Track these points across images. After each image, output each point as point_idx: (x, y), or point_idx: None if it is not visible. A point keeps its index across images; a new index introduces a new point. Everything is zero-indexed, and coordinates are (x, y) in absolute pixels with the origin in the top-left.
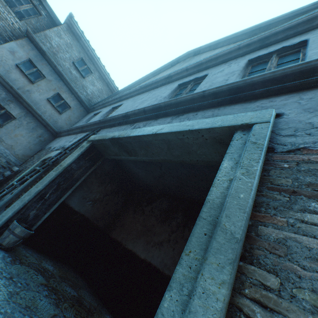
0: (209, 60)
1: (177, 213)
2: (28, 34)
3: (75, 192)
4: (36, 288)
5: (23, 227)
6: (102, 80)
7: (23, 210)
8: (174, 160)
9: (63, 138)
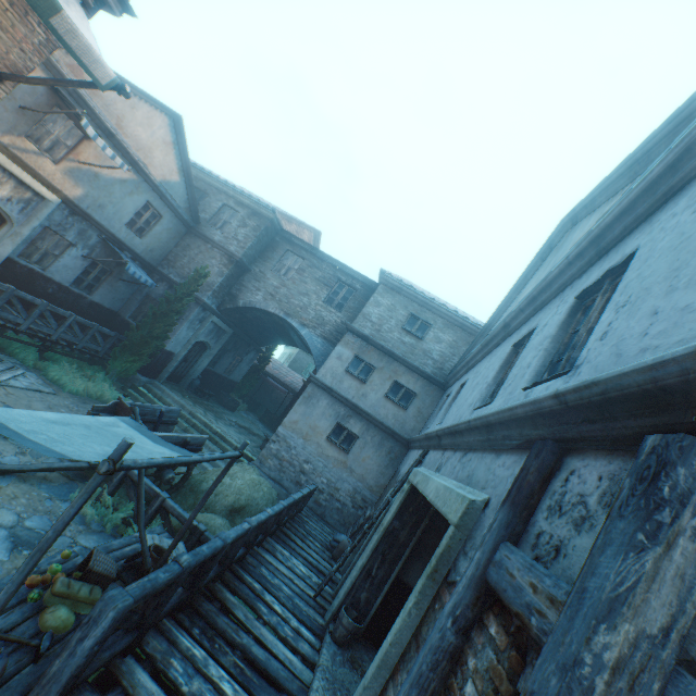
0: (540, 290)
1: None
2: (347, 328)
3: (412, 562)
4: None
5: (348, 617)
6: (450, 326)
7: (352, 591)
8: None
9: (410, 455)
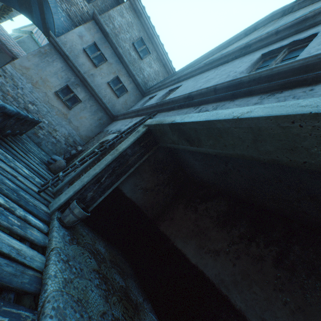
0: (320, 11)
1: (240, 220)
2: (94, 16)
3: (128, 178)
4: (88, 275)
5: (80, 209)
6: (159, 61)
7: (82, 190)
8: (257, 157)
9: (119, 122)
